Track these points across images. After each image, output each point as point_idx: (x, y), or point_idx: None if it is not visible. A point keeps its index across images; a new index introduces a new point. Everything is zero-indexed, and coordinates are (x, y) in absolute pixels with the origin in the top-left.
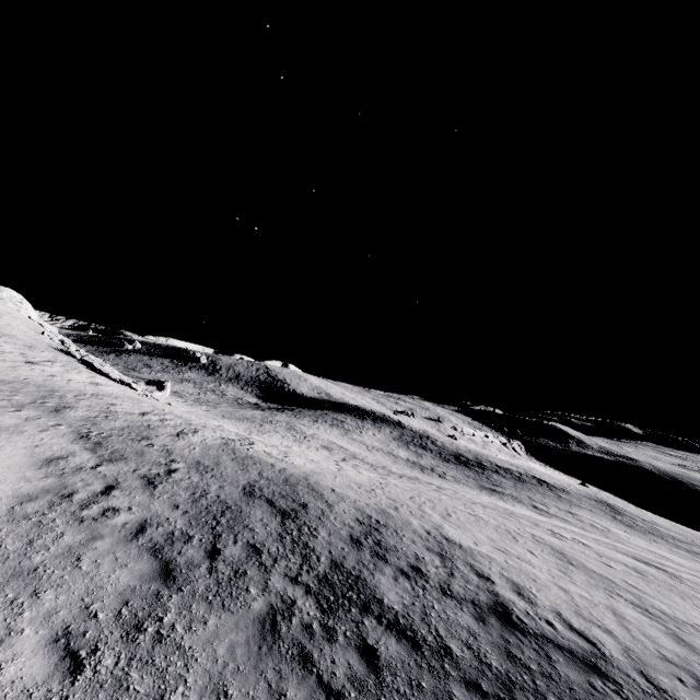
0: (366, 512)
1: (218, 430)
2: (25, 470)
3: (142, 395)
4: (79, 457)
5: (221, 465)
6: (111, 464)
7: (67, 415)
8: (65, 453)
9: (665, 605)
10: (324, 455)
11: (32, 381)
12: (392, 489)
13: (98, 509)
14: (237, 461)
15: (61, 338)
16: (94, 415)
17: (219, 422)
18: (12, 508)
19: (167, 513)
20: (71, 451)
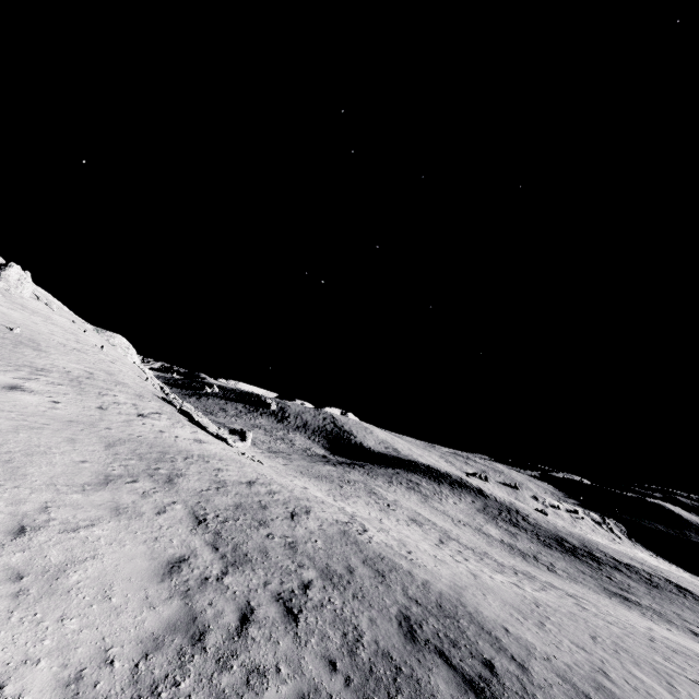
0: (578, 685)
1: (321, 504)
2: (147, 584)
3: (238, 452)
4: (201, 558)
5: (355, 573)
6: (236, 571)
7: (180, 486)
8: (185, 550)
9: None
10: (419, 534)
11: (144, 439)
12: (557, 618)
13: (240, 669)
14: (369, 564)
15: (158, 383)
16: (206, 486)
17: (300, 481)
18: (135, 666)
19: (326, 681)
20: (192, 546)
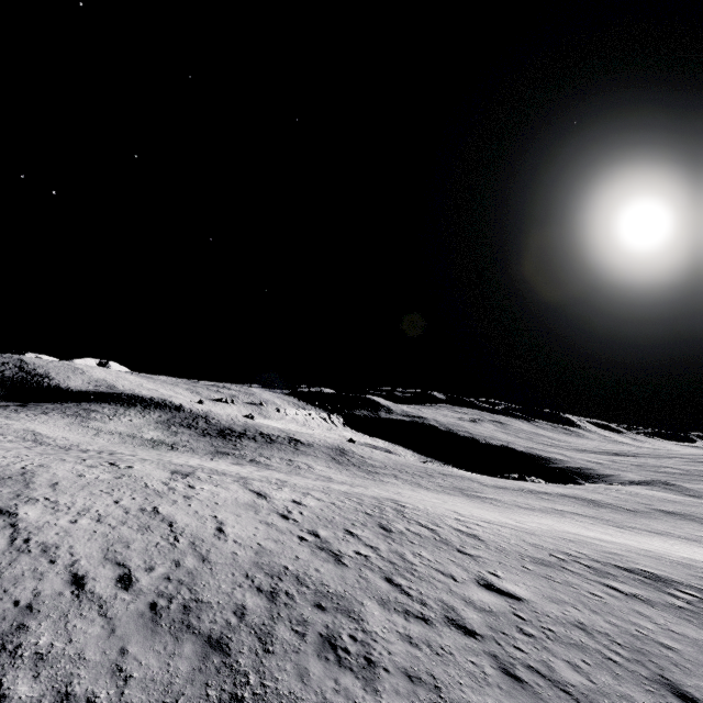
0: None
1: None
2: None
3: None
4: None
5: None
6: None
7: None
8: None
9: (52, 491)
10: None
11: None
12: None
13: None
14: None
15: None
16: None
17: None
18: None
19: None
20: None
